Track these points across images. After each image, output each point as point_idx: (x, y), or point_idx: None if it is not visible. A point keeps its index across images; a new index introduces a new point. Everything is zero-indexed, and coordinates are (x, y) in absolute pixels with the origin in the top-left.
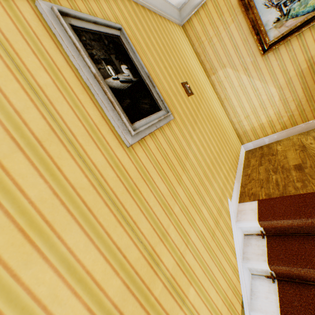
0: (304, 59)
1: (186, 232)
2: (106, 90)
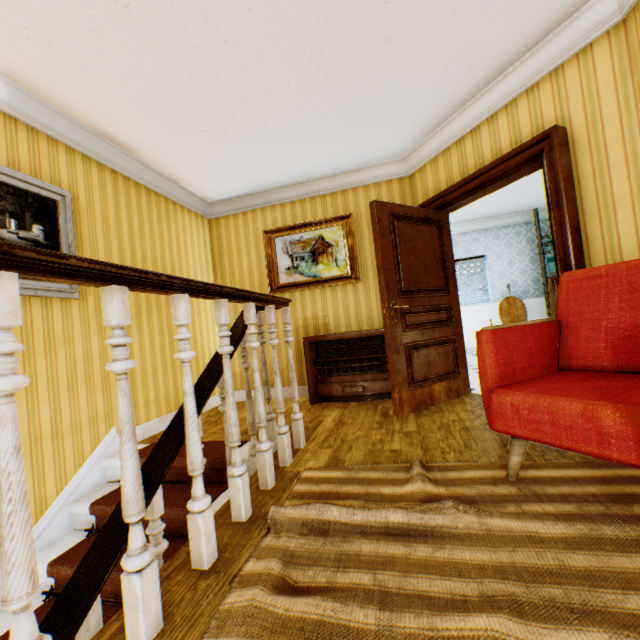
0: (302, 317)
1: None
2: None
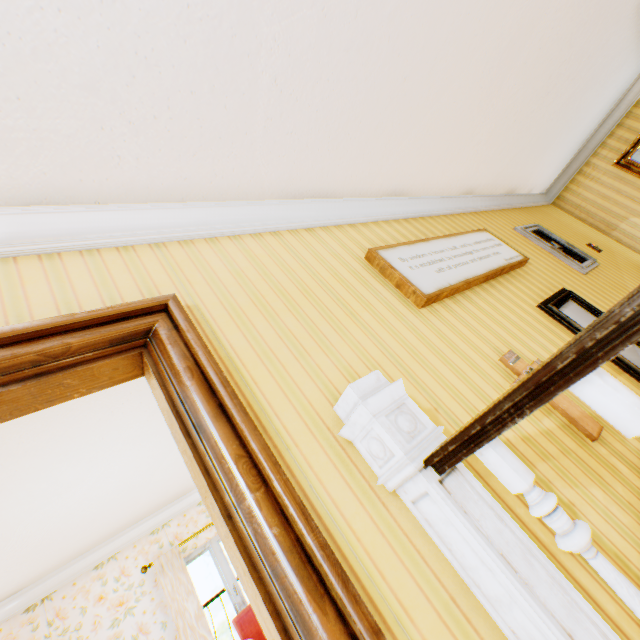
0: None
1: None
2: (559, 251)
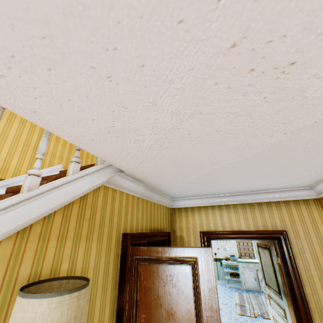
0: None
1: (15, 119)
2: None
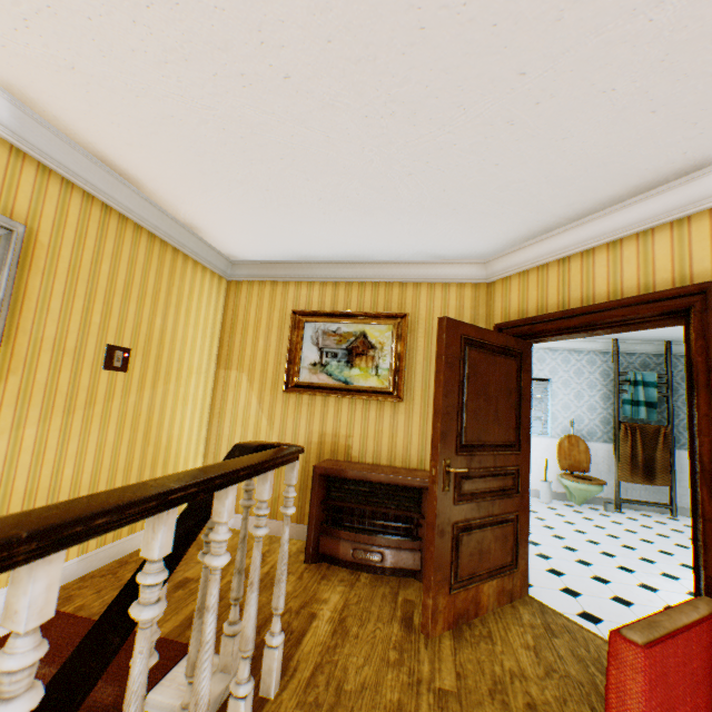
0: (319, 430)
1: None
2: None
